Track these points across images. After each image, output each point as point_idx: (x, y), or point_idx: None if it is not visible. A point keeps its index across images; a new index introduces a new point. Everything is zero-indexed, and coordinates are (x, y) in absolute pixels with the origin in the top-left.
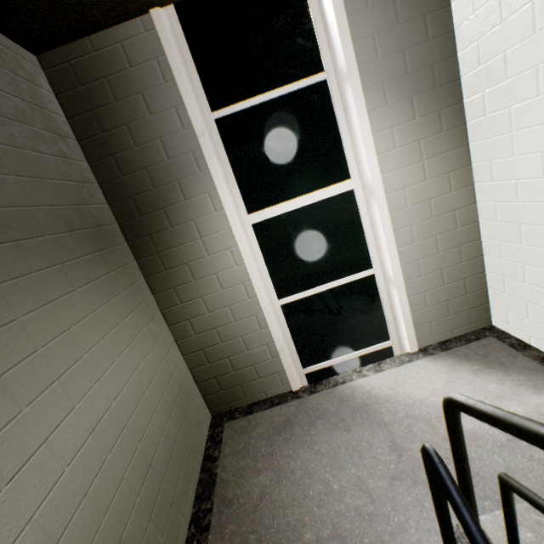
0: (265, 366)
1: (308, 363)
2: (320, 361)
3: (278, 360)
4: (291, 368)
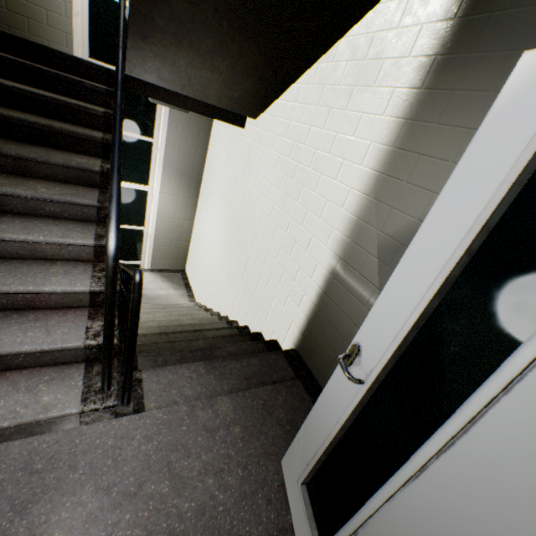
0: (57, 20)
1: (94, 56)
2: (105, 62)
3: (70, 24)
4: (80, 38)
